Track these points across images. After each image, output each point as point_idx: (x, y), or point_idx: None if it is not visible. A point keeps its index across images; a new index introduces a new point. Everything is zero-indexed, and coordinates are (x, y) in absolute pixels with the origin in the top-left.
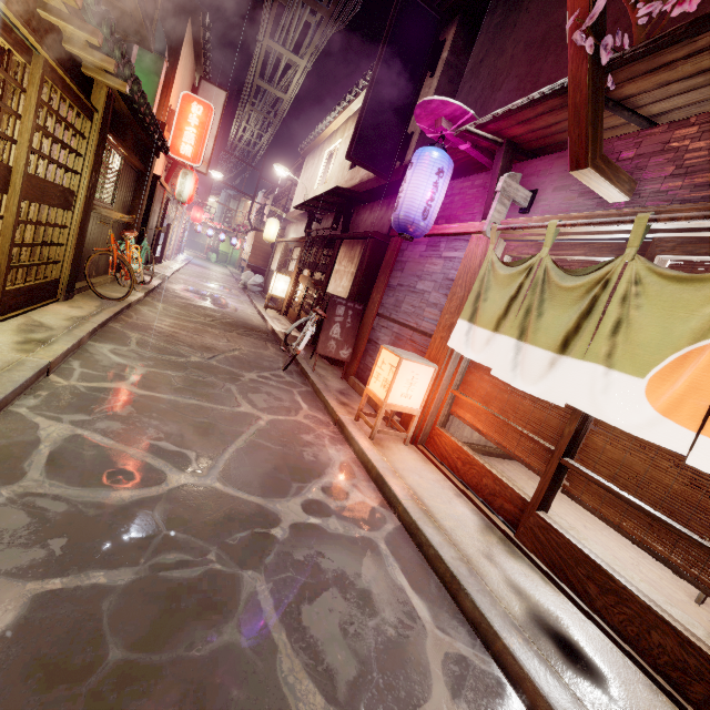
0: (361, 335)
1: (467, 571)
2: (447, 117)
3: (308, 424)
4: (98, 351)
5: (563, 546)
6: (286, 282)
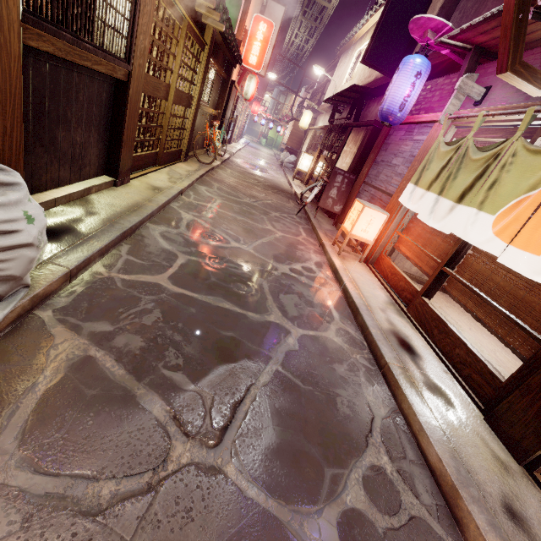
0: (350, 197)
1: (365, 309)
2: (432, 29)
3: (303, 242)
4: (200, 189)
5: (428, 312)
6: (310, 160)
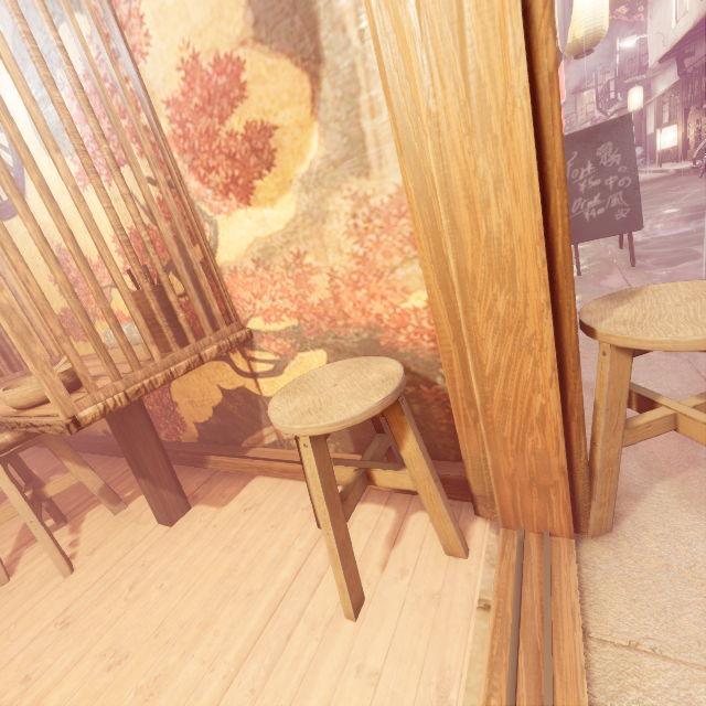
0: None
1: None
2: None
3: None
4: None
5: None
6: (673, 131)
